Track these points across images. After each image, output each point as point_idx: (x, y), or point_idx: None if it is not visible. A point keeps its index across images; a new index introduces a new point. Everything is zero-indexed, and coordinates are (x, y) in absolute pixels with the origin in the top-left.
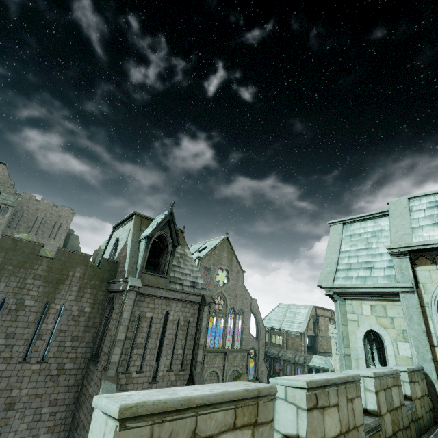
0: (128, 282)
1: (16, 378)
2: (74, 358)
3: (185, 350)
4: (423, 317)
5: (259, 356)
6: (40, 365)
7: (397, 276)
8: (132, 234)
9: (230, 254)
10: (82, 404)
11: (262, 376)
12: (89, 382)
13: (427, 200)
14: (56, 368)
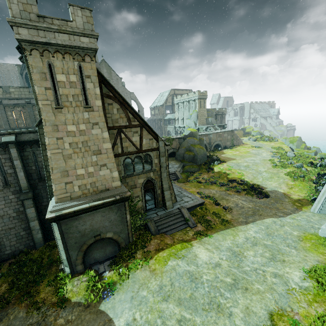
0: None
1: None
2: None
3: None
4: None
5: None
6: None
7: None
8: (18, 74)
9: (109, 70)
10: None
11: None
12: None
13: None
14: None
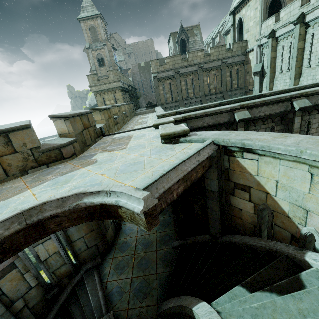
0: None
1: None
2: None
3: None
4: (234, 34)
5: None
6: None
7: (231, 23)
8: (173, 43)
9: None
10: None
11: None
12: None
13: None
14: None
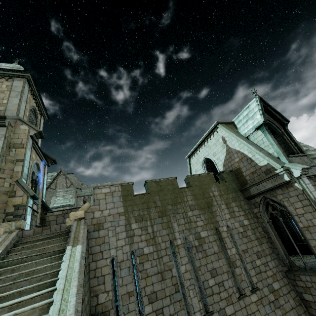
0: (288, 169)
1: None
2: (273, 275)
3: None
4: None
5: None
6: (255, 294)
7: None
8: (236, 136)
9: None
10: None
11: None
12: None
13: None
14: (269, 292)
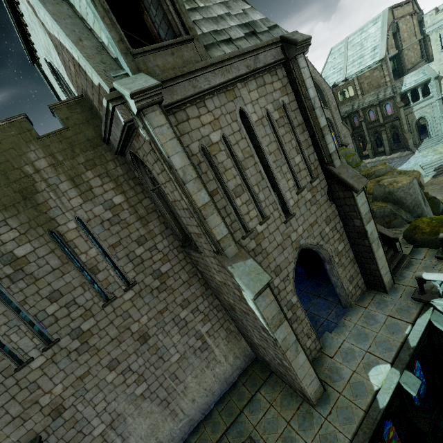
0: (122, 96)
1: (120, 318)
2: (163, 257)
3: (303, 153)
4: None
5: (335, 123)
6: (132, 290)
7: None
8: None
9: None
10: (218, 289)
11: (345, 139)
12: (206, 269)
13: None
14: (153, 280)
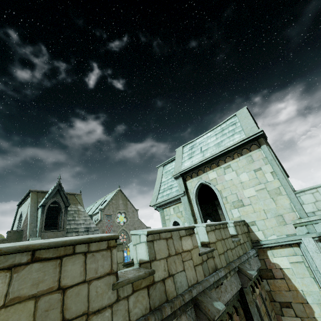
0: None
1: None
2: None
3: None
4: (191, 206)
5: None
6: None
7: (179, 189)
8: (30, 206)
9: (125, 201)
10: None
11: None
12: None
13: (189, 146)
14: None
